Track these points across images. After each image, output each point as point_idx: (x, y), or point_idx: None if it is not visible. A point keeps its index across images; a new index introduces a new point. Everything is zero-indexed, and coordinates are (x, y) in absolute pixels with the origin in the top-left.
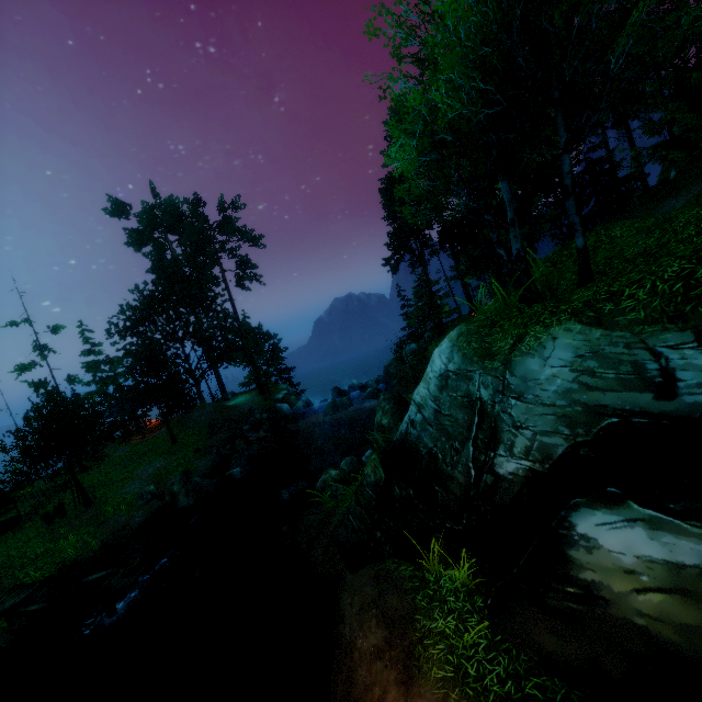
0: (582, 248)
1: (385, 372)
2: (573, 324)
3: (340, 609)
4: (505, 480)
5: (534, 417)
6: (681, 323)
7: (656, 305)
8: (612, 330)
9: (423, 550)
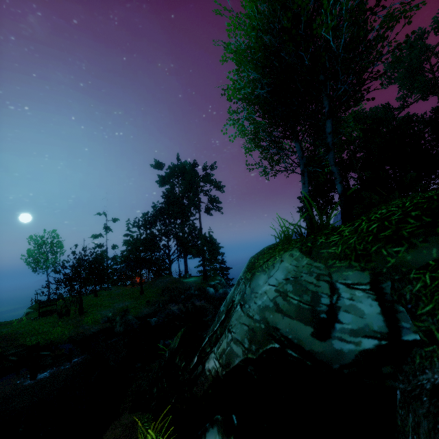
0: (341, 193)
1: None
2: (296, 250)
3: (102, 437)
4: (204, 375)
5: (238, 324)
6: (364, 262)
7: (352, 242)
8: (315, 260)
9: (160, 415)
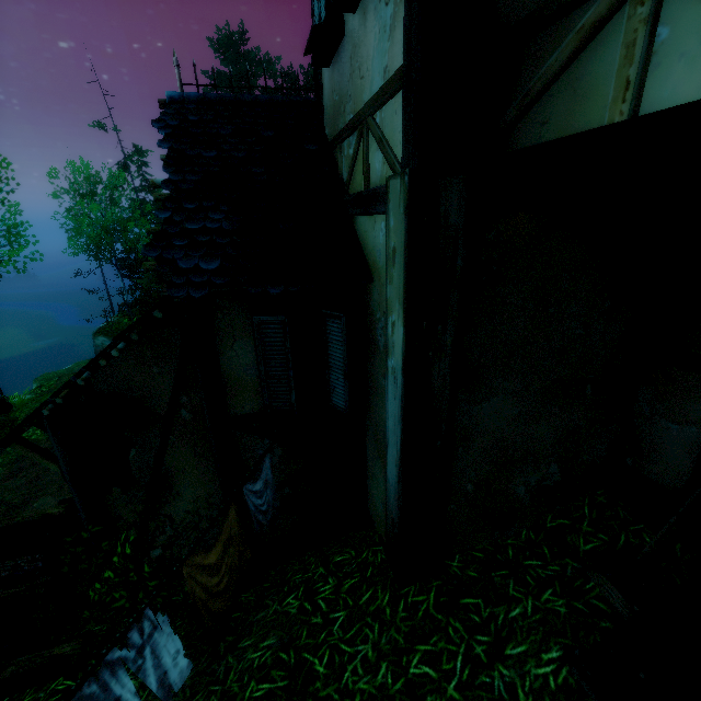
0: None
1: None
2: None
3: None
4: None
5: None
6: None
7: None
8: None
9: None
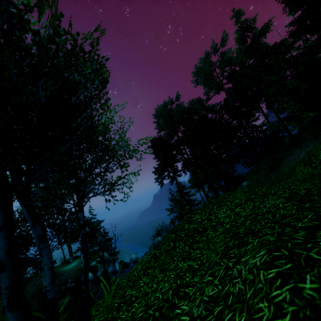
0: None
1: (149, 251)
2: None
3: None
4: None
5: None
6: None
7: None
8: None
9: None
